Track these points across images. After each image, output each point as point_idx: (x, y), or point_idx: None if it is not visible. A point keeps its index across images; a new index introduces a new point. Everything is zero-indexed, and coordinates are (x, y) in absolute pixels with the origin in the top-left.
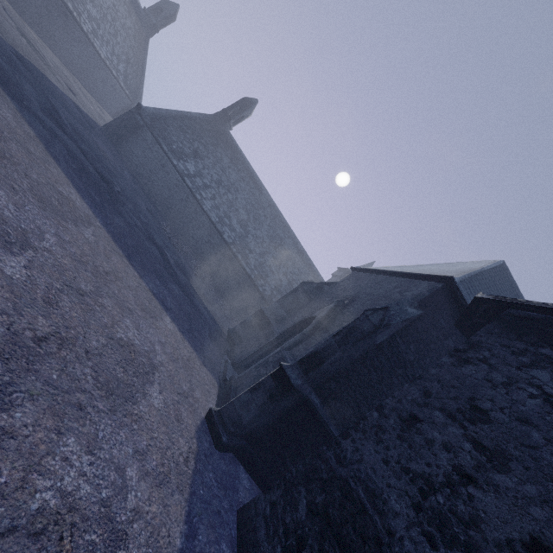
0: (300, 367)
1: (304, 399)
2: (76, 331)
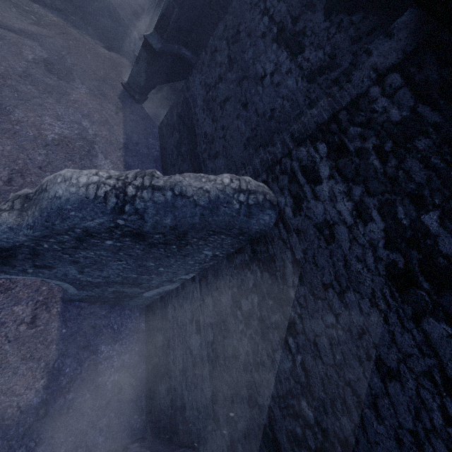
0: (157, 33)
1: (176, 56)
2: (3, 66)
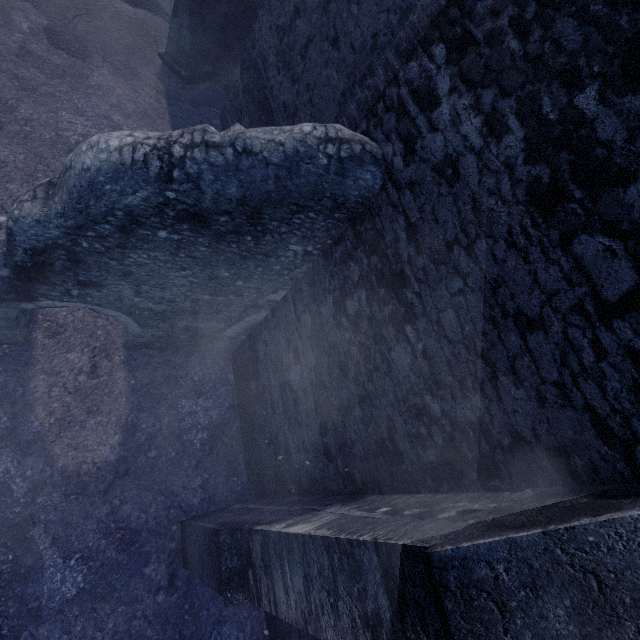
0: None
1: None
2: None
